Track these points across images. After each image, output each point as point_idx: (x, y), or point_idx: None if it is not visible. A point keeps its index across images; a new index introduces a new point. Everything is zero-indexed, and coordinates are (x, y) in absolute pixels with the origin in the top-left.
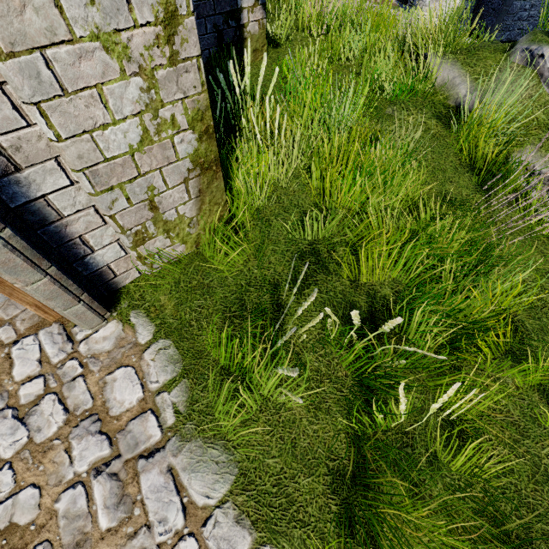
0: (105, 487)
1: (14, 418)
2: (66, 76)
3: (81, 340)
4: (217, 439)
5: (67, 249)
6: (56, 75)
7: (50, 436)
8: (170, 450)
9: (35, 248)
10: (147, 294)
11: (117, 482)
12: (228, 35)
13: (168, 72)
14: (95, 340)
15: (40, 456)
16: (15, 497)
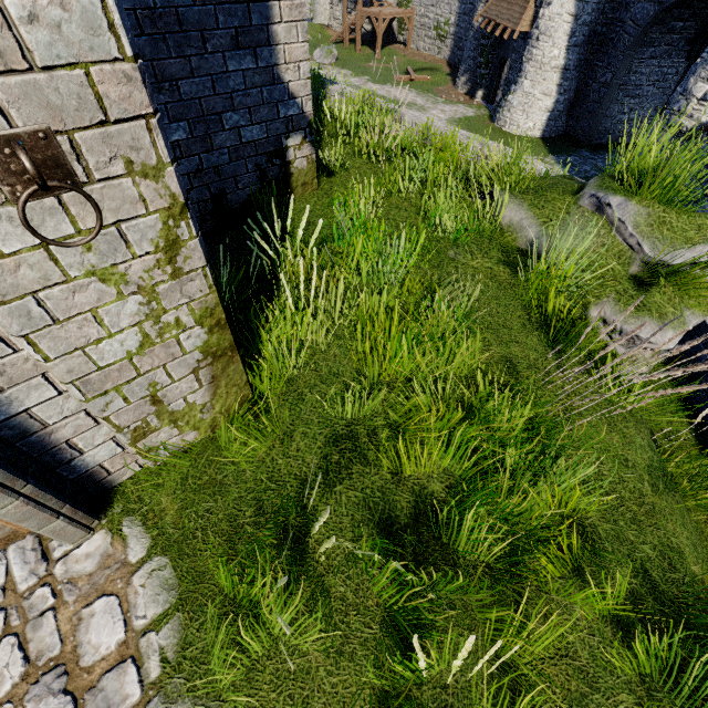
0: None
1: None
2: (58, 309)
3: (58, 558)
4: (210, 699)
5: (50, 455)
6: (47, 310)
7: (0, 697)
8: None
9: (10, 467)
10: (147, 495)
11: None
12: (272, 172)
13: (171, 285)
14: (76, 559)
15: None
16: None
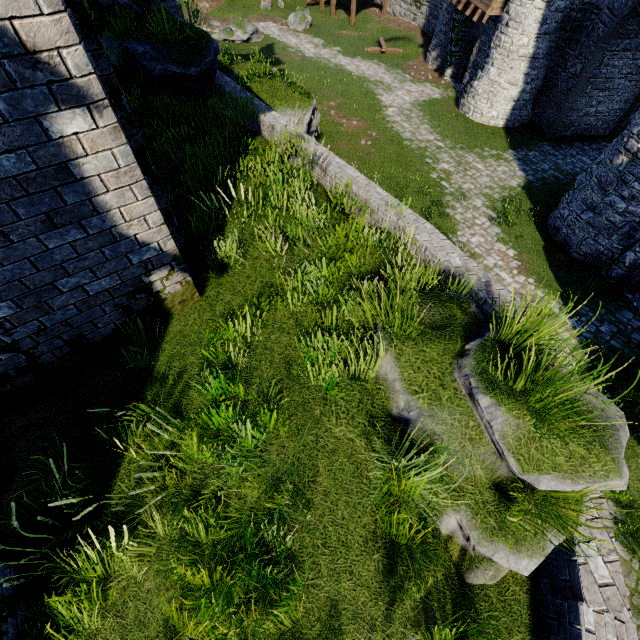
0: None
1: None
2: None
3: None
4: None
5: None
6: None
7: None
8: None
9: None
10: None
11: None
12: (139, 304)
13: None
14: None
15: None
16: None
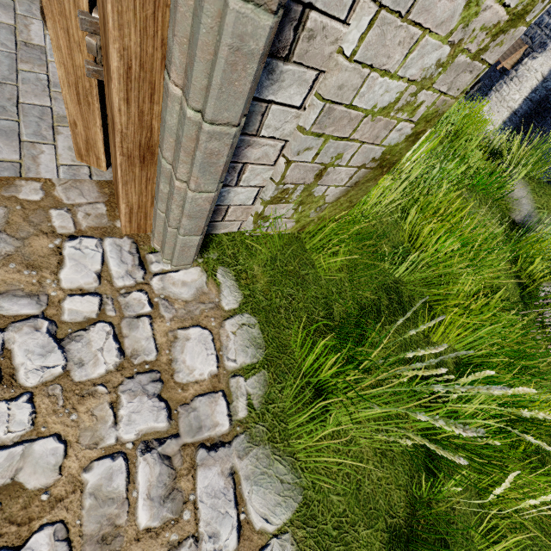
0: (152, 470)
1: (49, 334)
2: (424, 0)
3: (155, 272)
4: (286, 453)
5: None
6: None
7: (93, 377)
8: (236, 449)
9: None
10: (242, 256)
11: (169, 469)
12: None
13: (464, 61)
14: (173, 281)
15: (75, 400)
16: (27, 444)
